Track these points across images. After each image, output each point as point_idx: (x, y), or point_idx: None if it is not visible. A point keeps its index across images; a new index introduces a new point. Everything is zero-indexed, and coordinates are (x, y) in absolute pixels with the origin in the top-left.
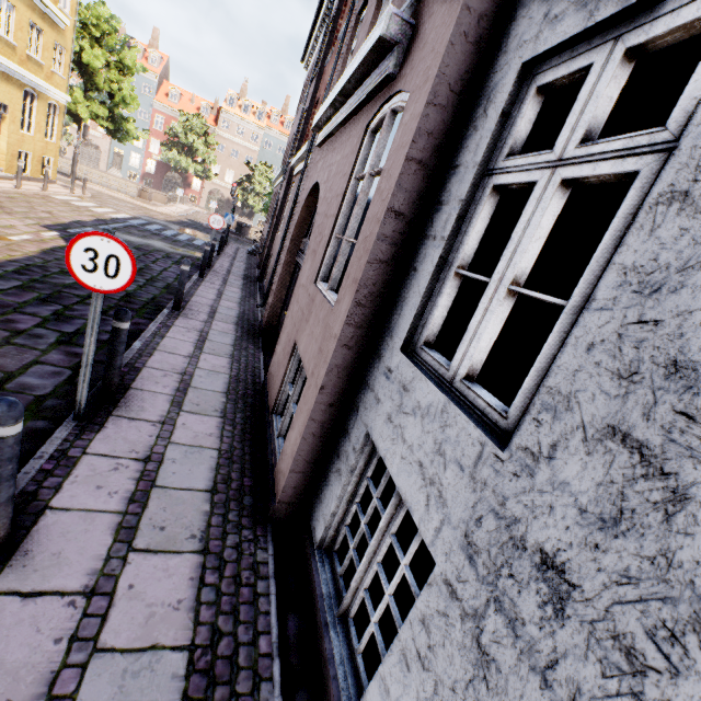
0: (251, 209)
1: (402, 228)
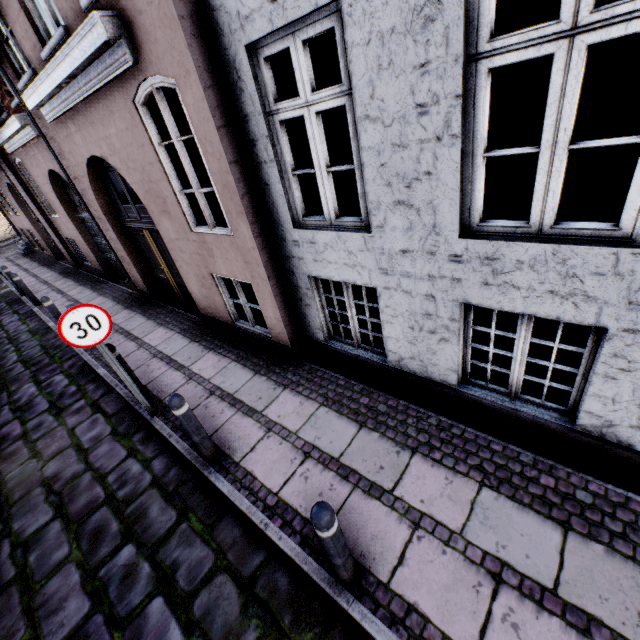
0: None
1: (242, 168)
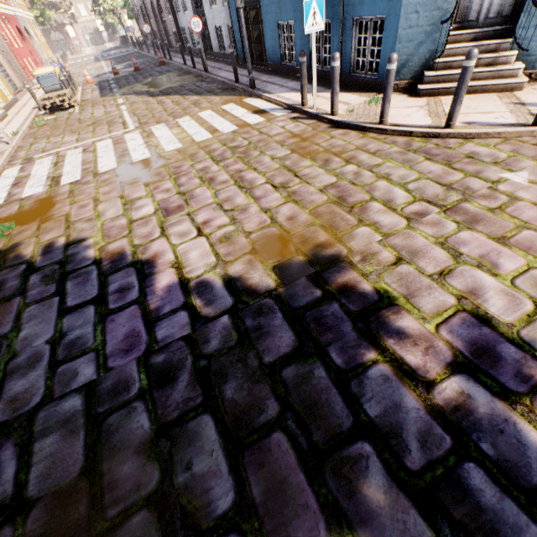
0: (111, 28)
1: (171, 2)
